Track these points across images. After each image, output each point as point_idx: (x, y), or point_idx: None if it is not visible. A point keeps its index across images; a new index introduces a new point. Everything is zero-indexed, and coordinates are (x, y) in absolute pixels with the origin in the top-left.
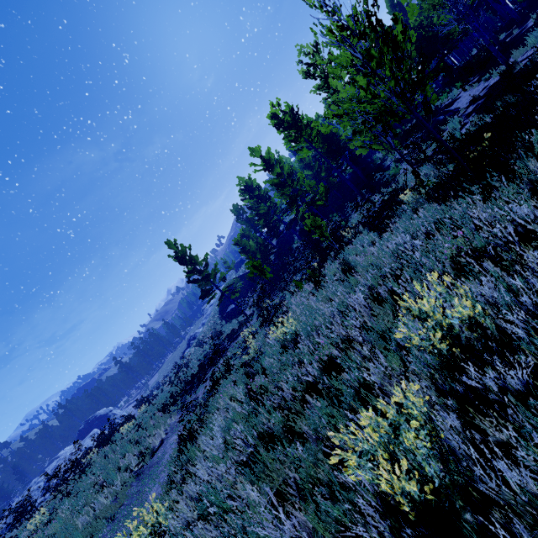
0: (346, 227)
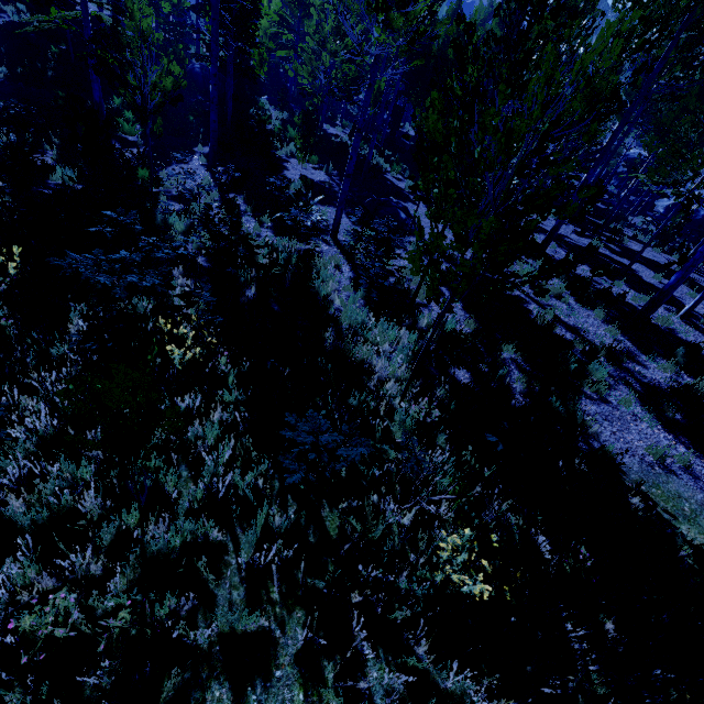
0: (151, 212)
